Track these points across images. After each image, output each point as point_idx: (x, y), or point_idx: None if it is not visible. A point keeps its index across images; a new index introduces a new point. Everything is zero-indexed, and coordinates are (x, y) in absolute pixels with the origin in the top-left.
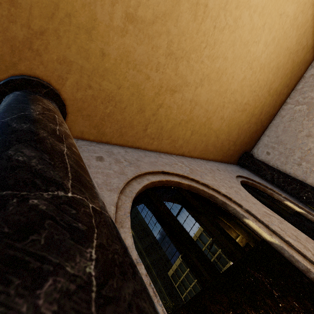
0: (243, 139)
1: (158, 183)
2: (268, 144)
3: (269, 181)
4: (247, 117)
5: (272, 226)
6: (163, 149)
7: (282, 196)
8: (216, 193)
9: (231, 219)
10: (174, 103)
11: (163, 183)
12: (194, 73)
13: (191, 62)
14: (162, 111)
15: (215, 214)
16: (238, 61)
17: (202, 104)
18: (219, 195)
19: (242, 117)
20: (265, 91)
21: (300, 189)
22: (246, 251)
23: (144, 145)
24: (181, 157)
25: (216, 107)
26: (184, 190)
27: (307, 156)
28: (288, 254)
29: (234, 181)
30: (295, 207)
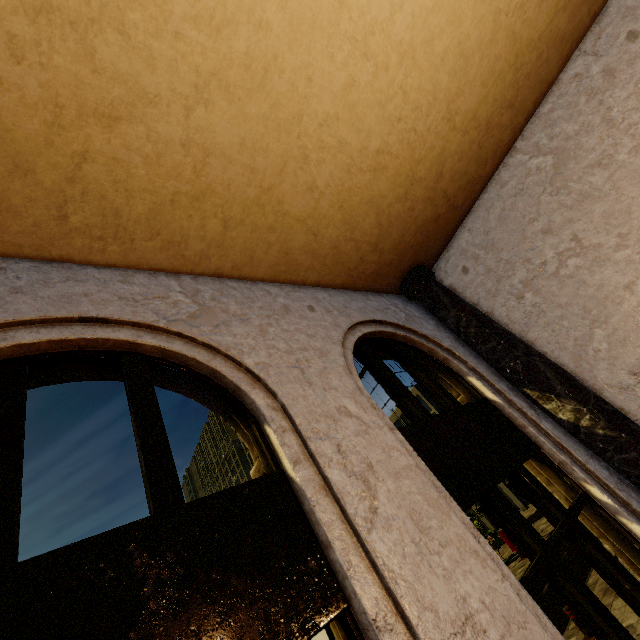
0: (400, 237)
1: (55, 345)
2: (467, 249)
3: (453, 333)
4: (395, 187)
5: (314, 443)
6: (147, 263)
7: (467, 366)
8: (231, 366)
9: (246, 422)
10: (129, 151)
11: (76, 345)
12: (161, 68)
13: (137, 36)
14: (95, 171)
15: (227, 411)
16: (312, 34)
17: (229, 152)
18: (235, 369)
19: (379, 184)
20: (437, 118)
21: (504, 351)
22: (180, 504)
23: (82, 255)
24: (211, 279)
25: (282, 161)
26: (143, 360)
27: (537, 280)
28: (308, 507)
29: (331, 335)
30: (485, 389)
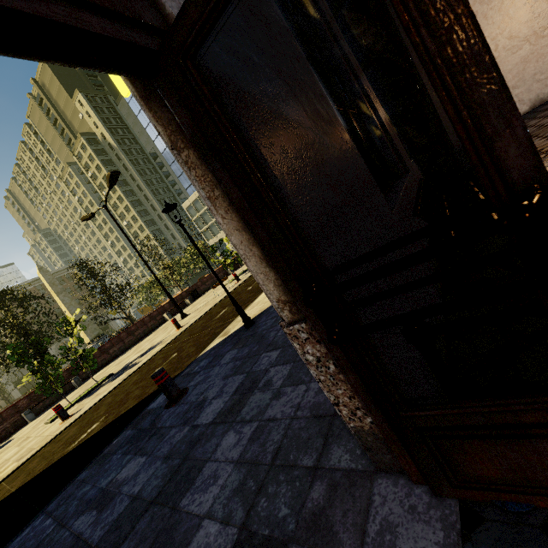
0: None
1: None
2: None
3: None
4: None
5: None
6: None
7: None
8: None
9: None
10: None
11: None
12: None
13: None
14: None
15: None
16: None
17: None
18: None
19: None
20: None
21: None
22: None
23: None
24: None
25: None
26: None
27: None
28: None
29: None
30: None
